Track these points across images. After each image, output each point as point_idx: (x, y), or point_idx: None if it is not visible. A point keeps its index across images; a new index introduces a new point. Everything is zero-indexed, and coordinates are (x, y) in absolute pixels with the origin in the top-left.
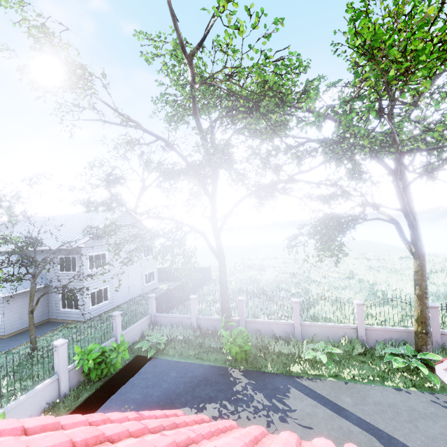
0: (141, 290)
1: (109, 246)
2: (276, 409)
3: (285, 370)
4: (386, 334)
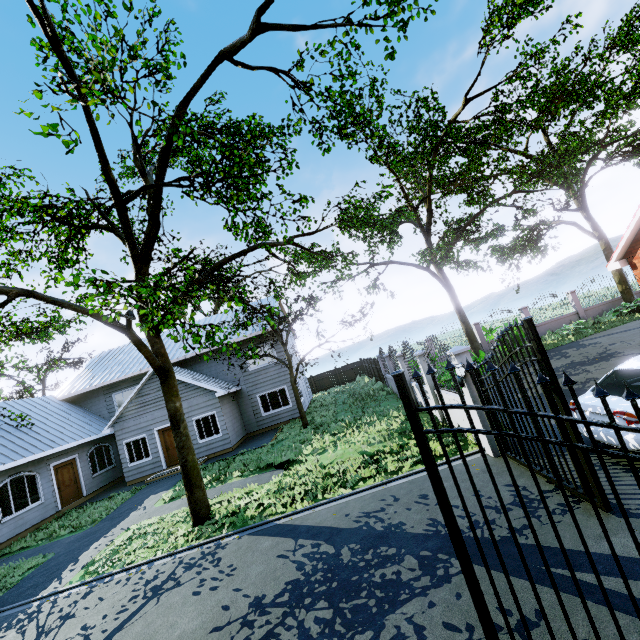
0: (309, 396)
1: (369, 285)
2: (587, 345)
3: (558, 344)
4: (598, 309)
